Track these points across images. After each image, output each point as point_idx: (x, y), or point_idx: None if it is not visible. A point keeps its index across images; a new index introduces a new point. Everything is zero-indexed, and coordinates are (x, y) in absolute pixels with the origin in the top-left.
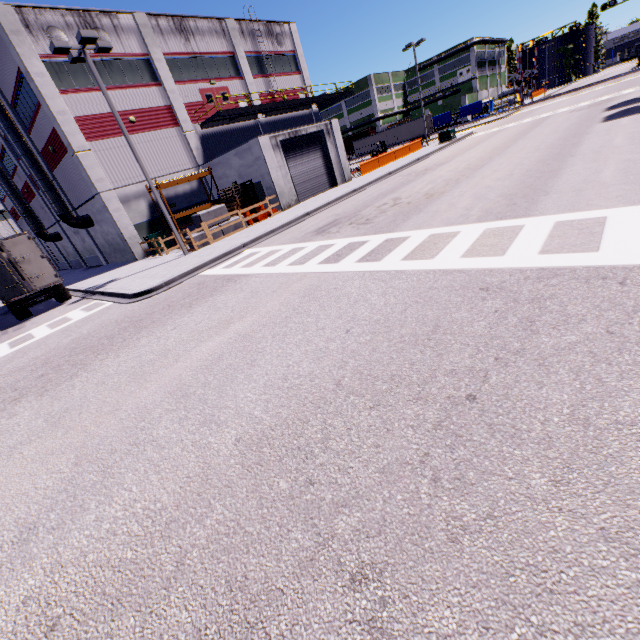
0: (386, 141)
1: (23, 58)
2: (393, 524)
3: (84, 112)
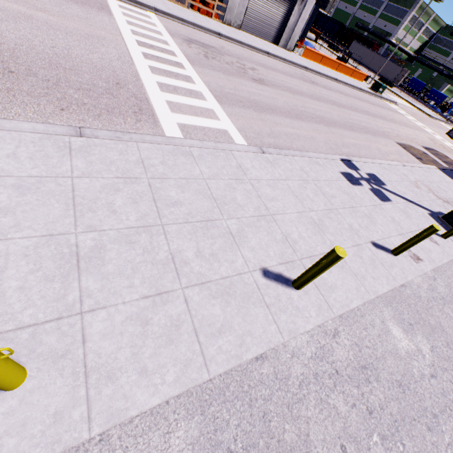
0: (370, 61)
1: None
2: None
3: None
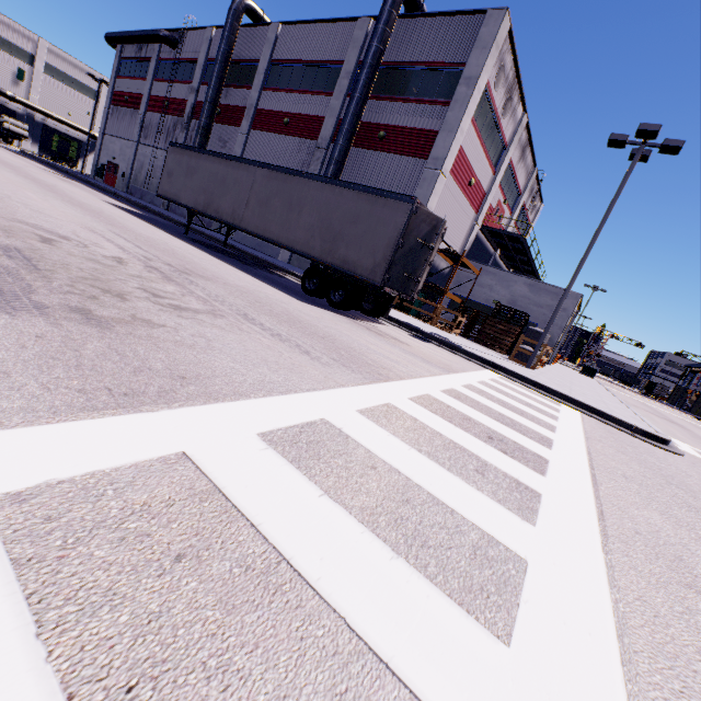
0: None
1: (485, 67)
2: None
3: (464, 145)
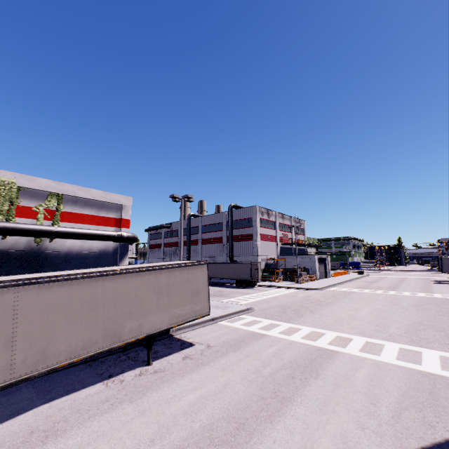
0: None
1: (257, 217)
2: (444, 304)
3: (261, 232)
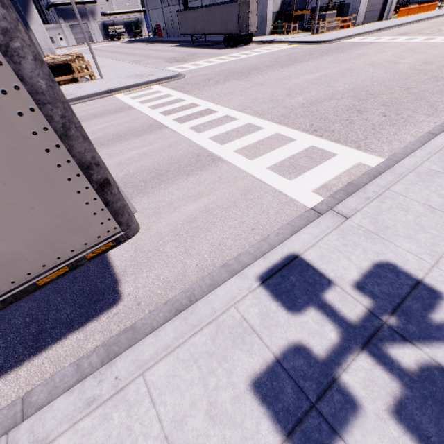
0: None
1: None
2: None
3: None
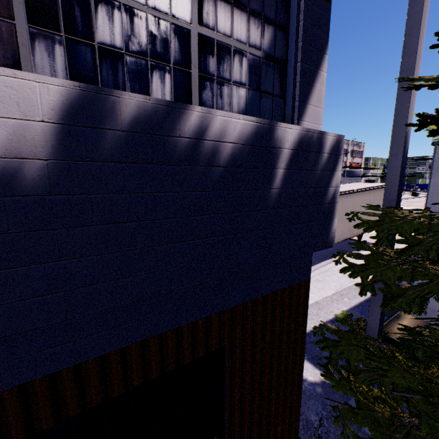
0: None
1: None
2: None
3: None
